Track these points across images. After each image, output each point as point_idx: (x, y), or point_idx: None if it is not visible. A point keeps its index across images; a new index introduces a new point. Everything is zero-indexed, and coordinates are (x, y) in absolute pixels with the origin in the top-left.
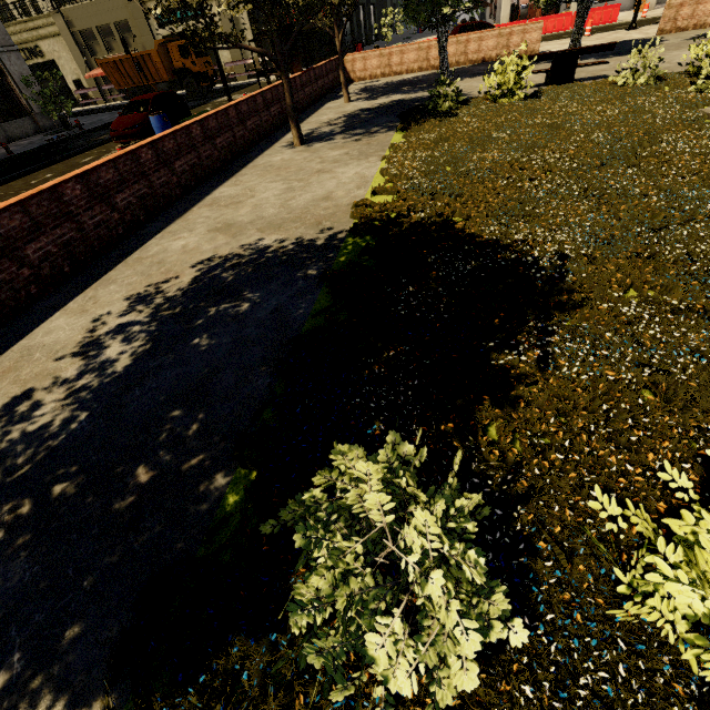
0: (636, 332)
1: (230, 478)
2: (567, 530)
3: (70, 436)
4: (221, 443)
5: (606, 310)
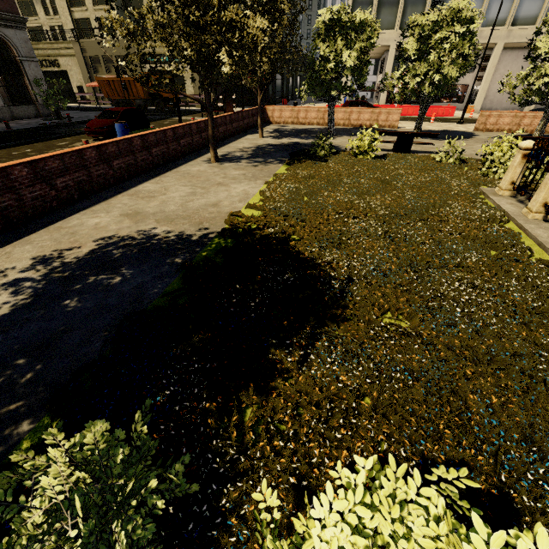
0: (374, 347)
1: (33, 426)
2: (257, 510)
3: None
4: (42, 393)
5: (363, 326)
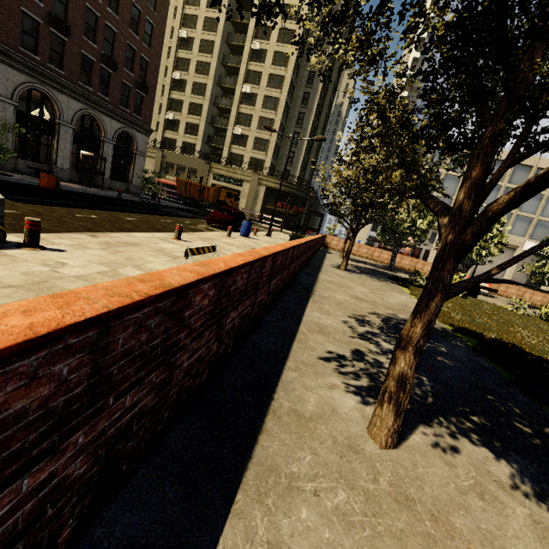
0: None
1: None
2: None
3: (433, 388)
4: (548, 424)
5: None
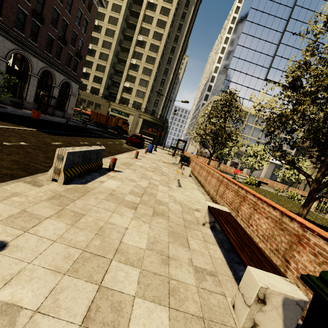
0: None
1: None
2: None
3: None
4: None
5: None
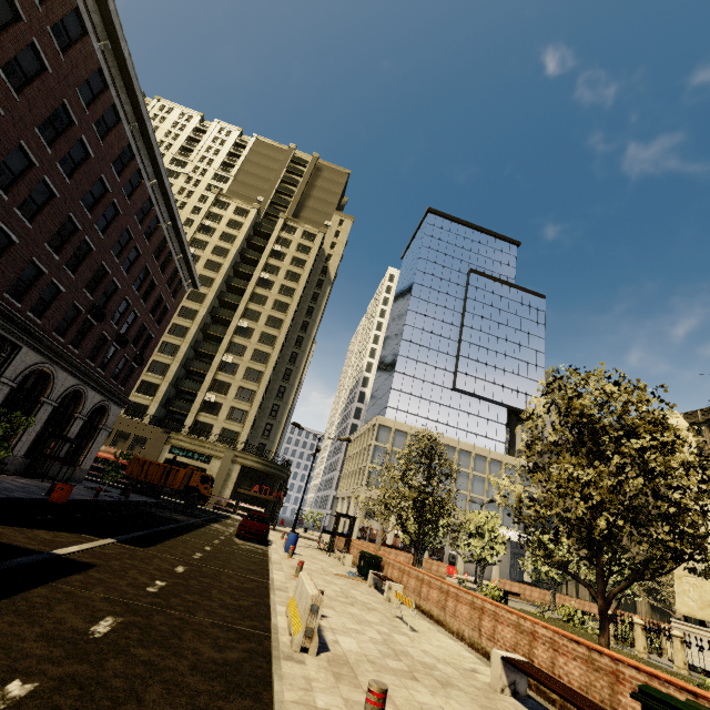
0: None
1: None
2: None
3: None
4: None
5: None
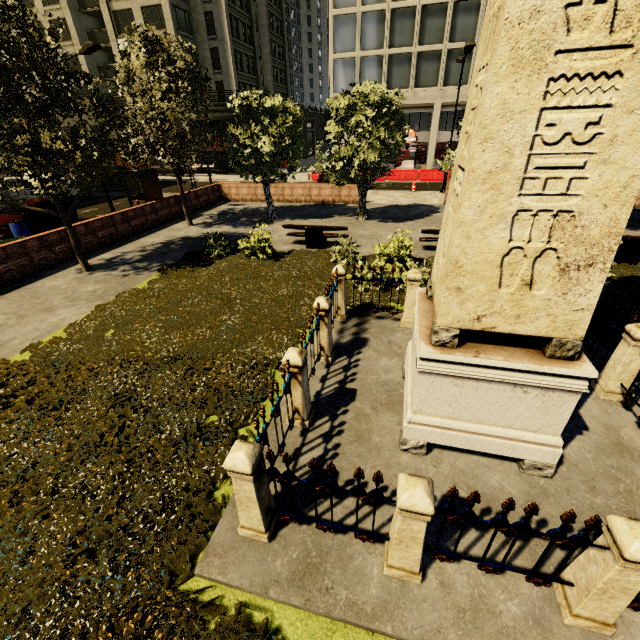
0: None
1: None
2: None
3: None
4: None
5: None
